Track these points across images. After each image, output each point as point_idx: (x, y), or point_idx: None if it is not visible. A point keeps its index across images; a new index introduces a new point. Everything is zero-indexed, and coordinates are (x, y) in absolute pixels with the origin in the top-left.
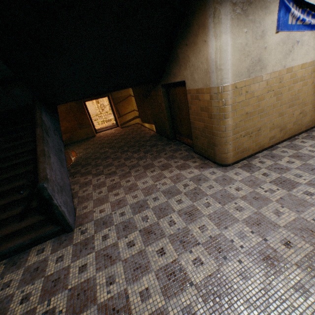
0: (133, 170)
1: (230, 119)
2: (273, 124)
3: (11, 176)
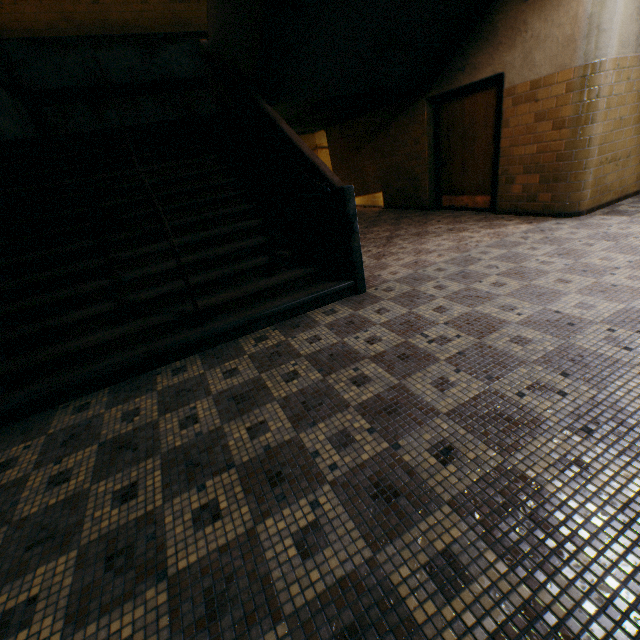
0: (396, 240)
1: (599, 125)
2: None
3: (218, 216)
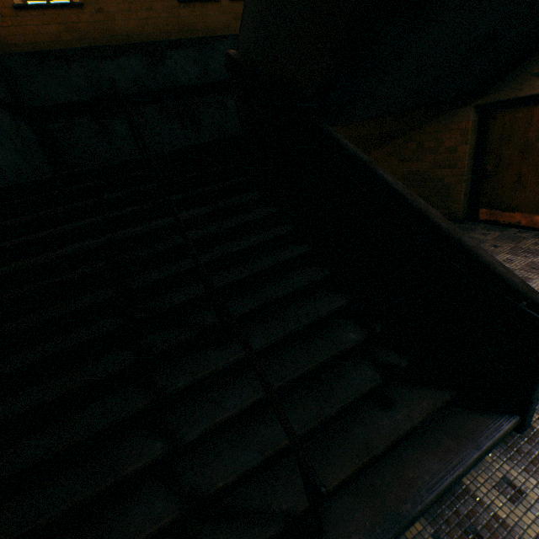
0: None
1: None
2: None
3: (286, 294)
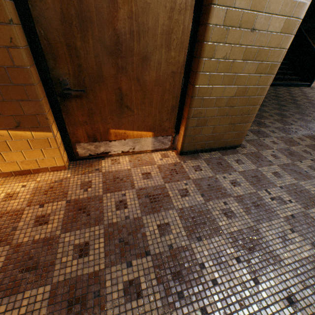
0: None
1: None
2: None
3: None
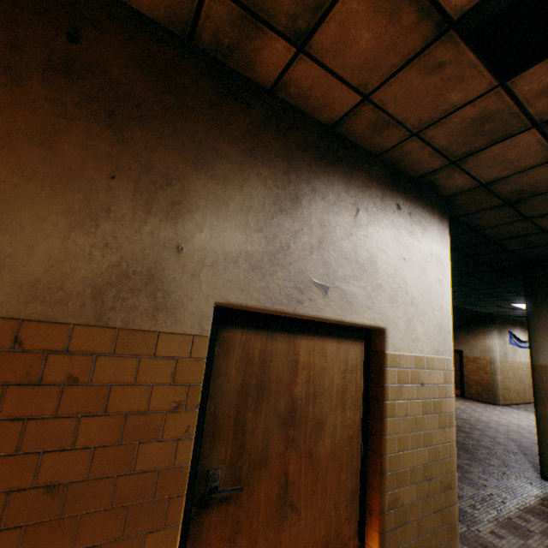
0: None
1: (499, 376)
2: (514, 389)
3: None
